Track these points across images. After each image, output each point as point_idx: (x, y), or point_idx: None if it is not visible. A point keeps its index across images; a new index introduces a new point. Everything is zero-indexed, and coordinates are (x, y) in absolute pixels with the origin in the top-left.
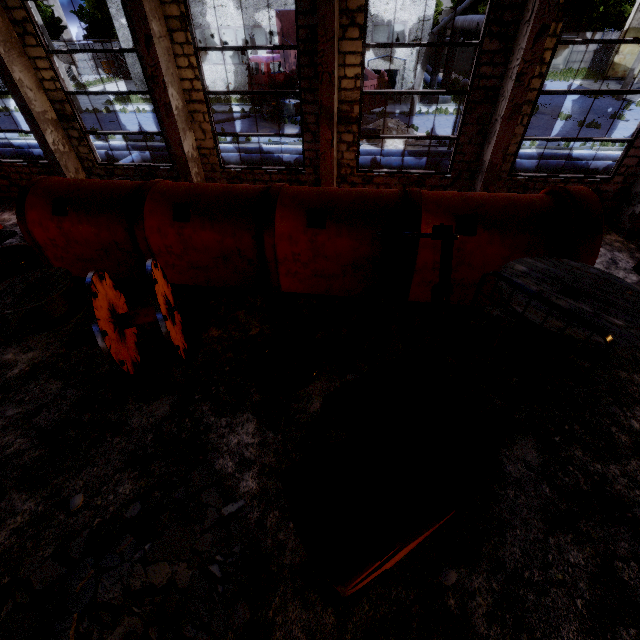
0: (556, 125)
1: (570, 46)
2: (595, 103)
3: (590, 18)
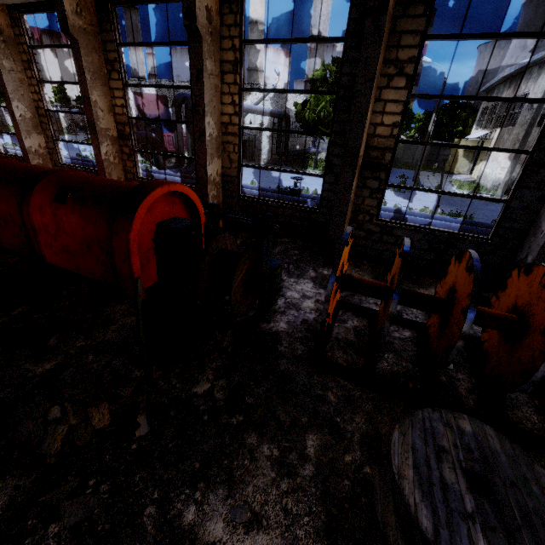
0: (315, 182)
1: (428, 149)
2: (390, 180)
3: (451, 133)
